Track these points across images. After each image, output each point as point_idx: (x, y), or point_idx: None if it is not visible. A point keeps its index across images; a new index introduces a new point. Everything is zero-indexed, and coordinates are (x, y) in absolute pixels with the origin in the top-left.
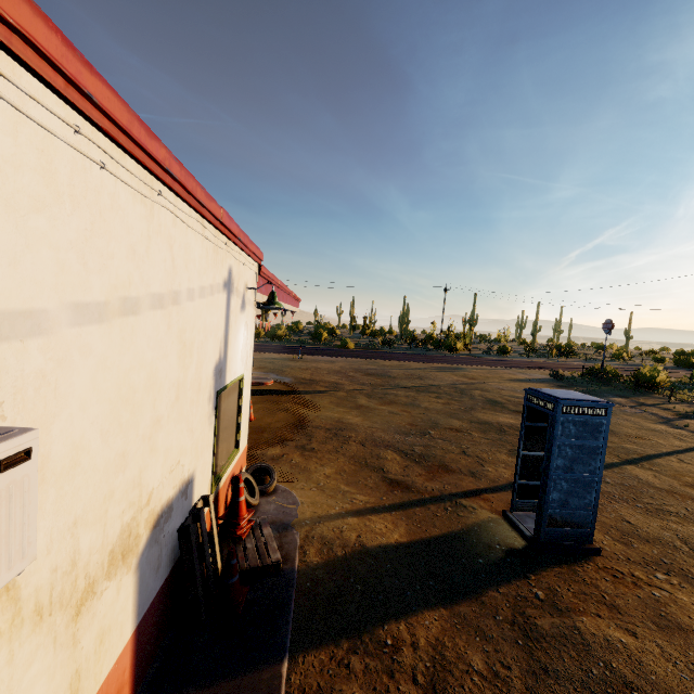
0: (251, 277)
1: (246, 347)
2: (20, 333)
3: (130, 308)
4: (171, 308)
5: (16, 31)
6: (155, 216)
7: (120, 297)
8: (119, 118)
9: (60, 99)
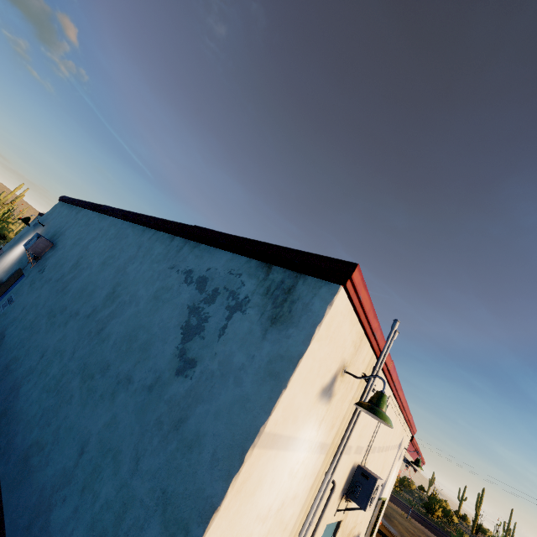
0: (407, 441)
1: (392, 481)
2: (373, 451)
3: (382, 449)
4: (386, 451)
5: (398, 396)
6: (396, 421)
7: (383, 446)
8: (403, 401)
9: (396, 401)
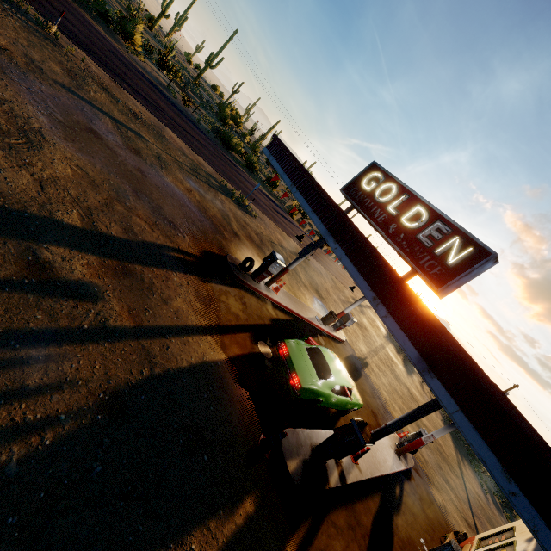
0: None
1: None
2: None
3: None
4: None
5: None
6: None
7: None
8: None
9: None
